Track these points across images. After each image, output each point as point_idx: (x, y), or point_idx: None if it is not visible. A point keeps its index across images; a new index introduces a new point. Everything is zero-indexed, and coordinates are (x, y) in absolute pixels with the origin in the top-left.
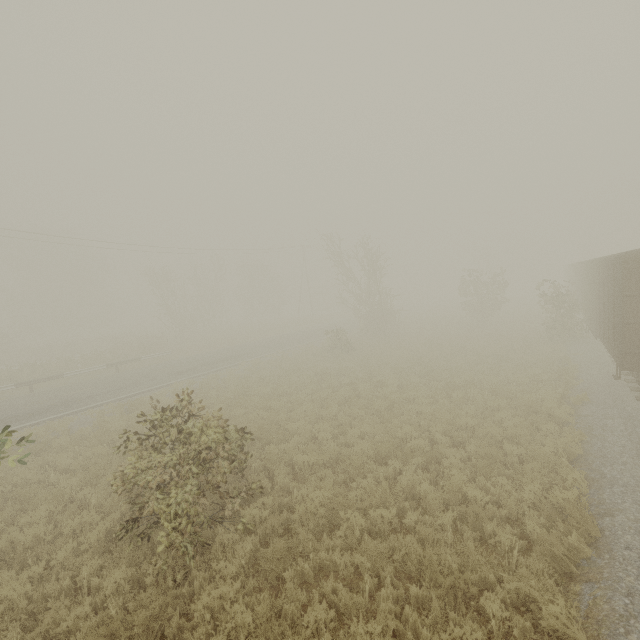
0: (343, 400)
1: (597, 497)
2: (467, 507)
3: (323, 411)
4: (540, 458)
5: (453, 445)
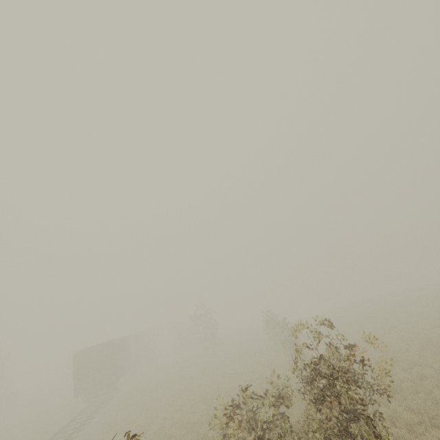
0: None
1: None
2: None
3: None
4: None
5: None
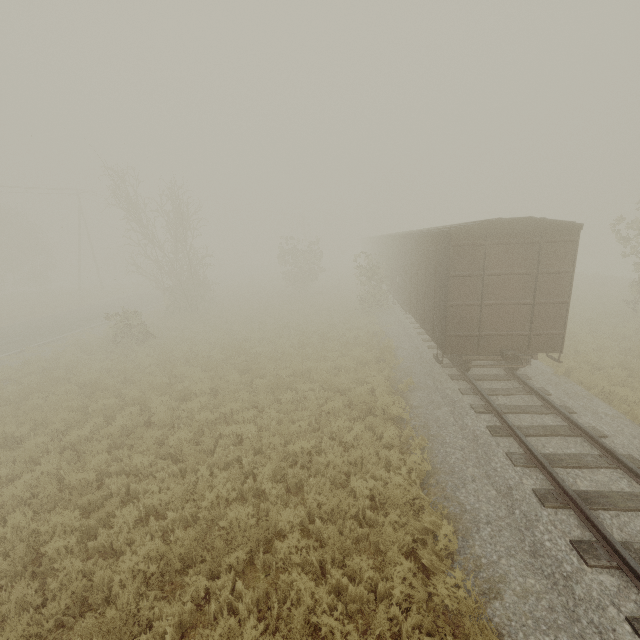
0: (124, 432)
1: (470, 555)
2: (318, 636)
3: (72, 477)
4: (397, 498)
5: (287, 487)
